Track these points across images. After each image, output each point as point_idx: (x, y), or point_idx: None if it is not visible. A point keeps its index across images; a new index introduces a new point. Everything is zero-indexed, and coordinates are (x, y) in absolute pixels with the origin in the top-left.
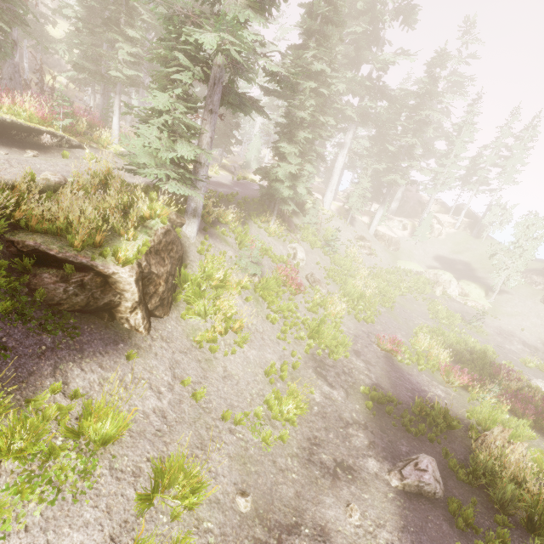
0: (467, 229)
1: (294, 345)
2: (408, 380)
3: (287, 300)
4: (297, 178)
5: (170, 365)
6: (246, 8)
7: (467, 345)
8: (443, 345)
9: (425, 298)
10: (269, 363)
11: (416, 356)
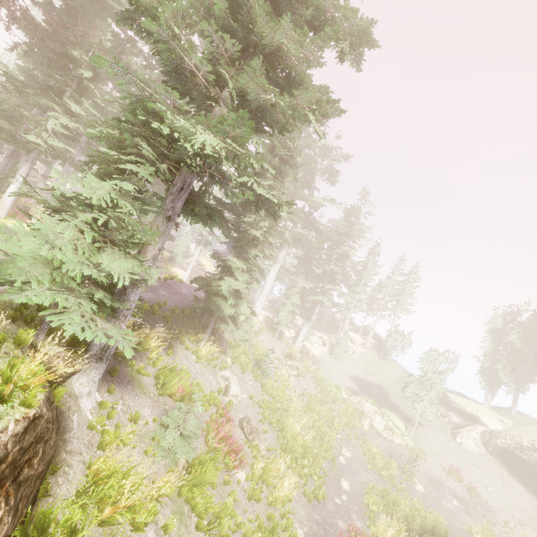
0: (374, 350)
1: None
2: None
3: (221, 484)
4: (239, 294)
5: None
6: None
7: (418, 514)
8: (403, 527)
9: (357, 436)
10: None
11: None
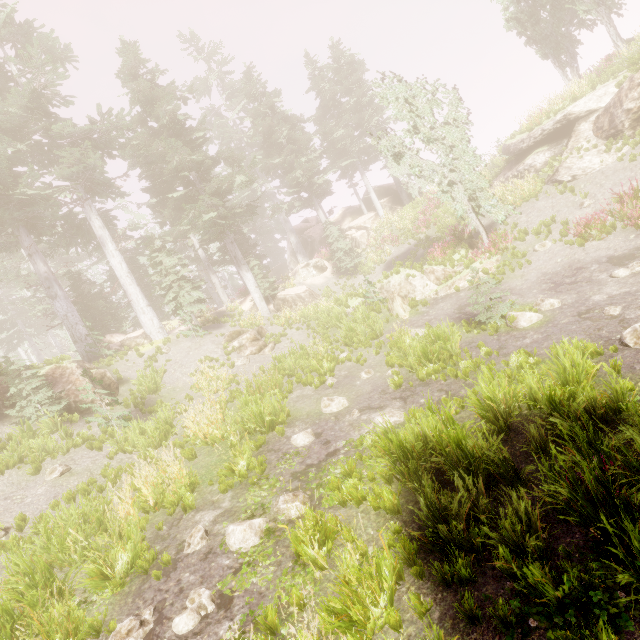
0: (395, 208)
1: None
2: None
3: None
4: None
5: None
6: None
7: (510, 403)
8: (388, 567)
9: (379, 345)
10: None
11: None
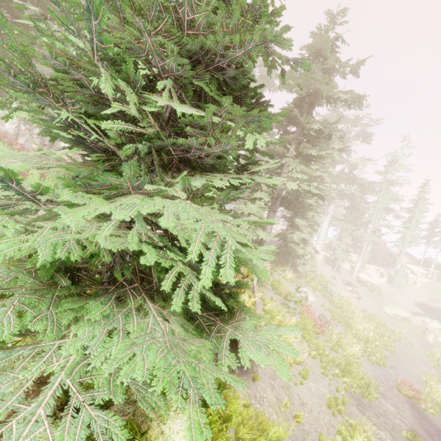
0: (440, 280)
1: (334, 381)
2: (440, 431)
3: (314, 338)
4: (305, 241)
5: (271, 389)
6: (300, 164)
7: None
8: None
9: (420, 345)
10: (325, 396)
11: (437, 406)
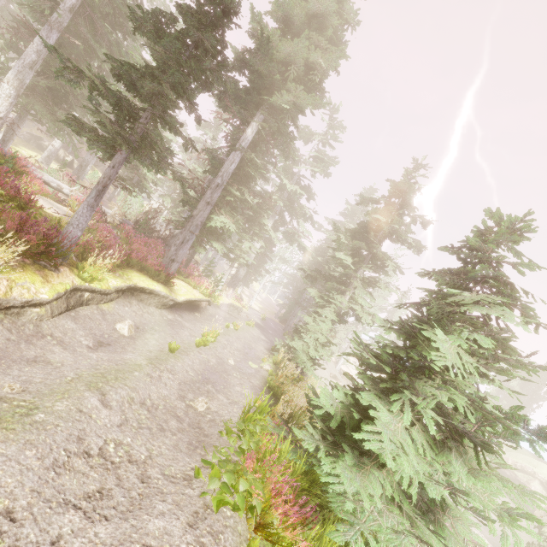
0: None
1: None
2: None
3: None
4: None
5: None
6: (365, 290)
7: None
8: None
9: None
10: None
11: None
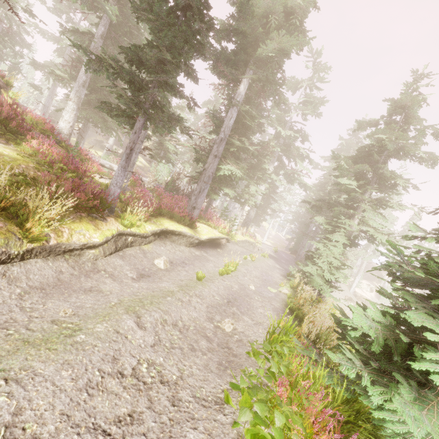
0: None
1: None
2: None
3: None
4: None
5: None
6: (375, 212)
7: None
8: None
9: None
10: None
11: None
